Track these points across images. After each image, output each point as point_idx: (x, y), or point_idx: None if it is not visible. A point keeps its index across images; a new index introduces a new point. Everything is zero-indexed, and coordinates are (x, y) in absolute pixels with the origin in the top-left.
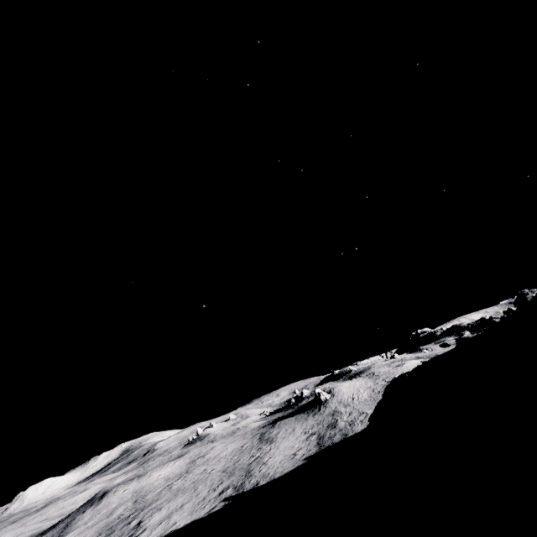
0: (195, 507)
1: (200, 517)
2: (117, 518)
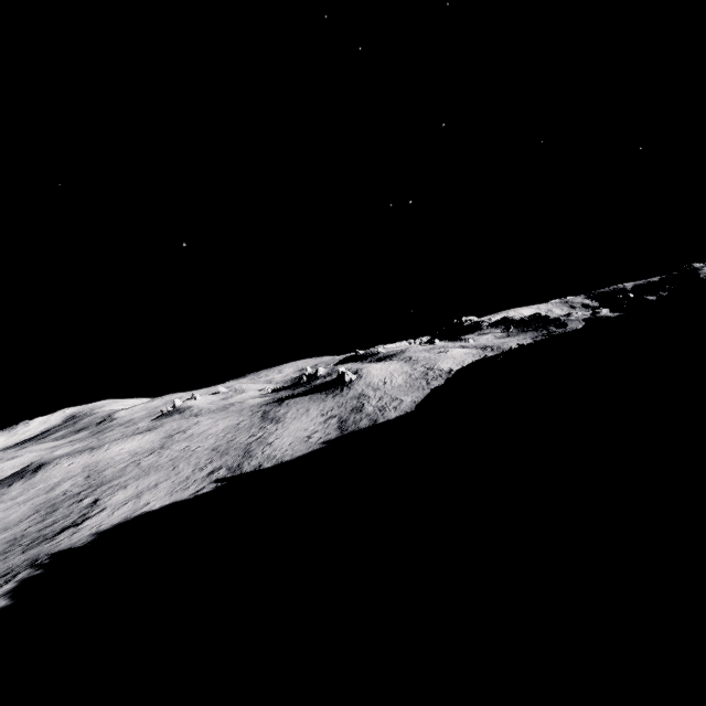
0: (174, 487)
1: (182, 499)
2: (61, 495)
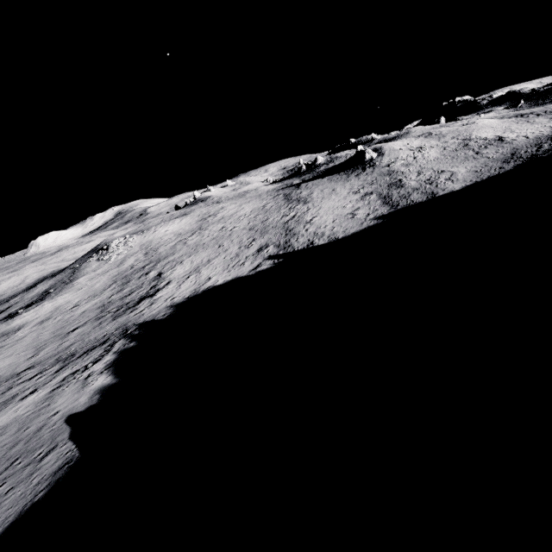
0: (228, 263)
1: (243, 275)
2: (129, 269)
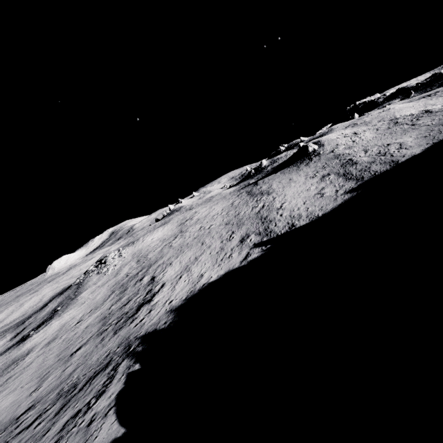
0: (215, 257)
1: (235, 266)
2: (125, 277)
